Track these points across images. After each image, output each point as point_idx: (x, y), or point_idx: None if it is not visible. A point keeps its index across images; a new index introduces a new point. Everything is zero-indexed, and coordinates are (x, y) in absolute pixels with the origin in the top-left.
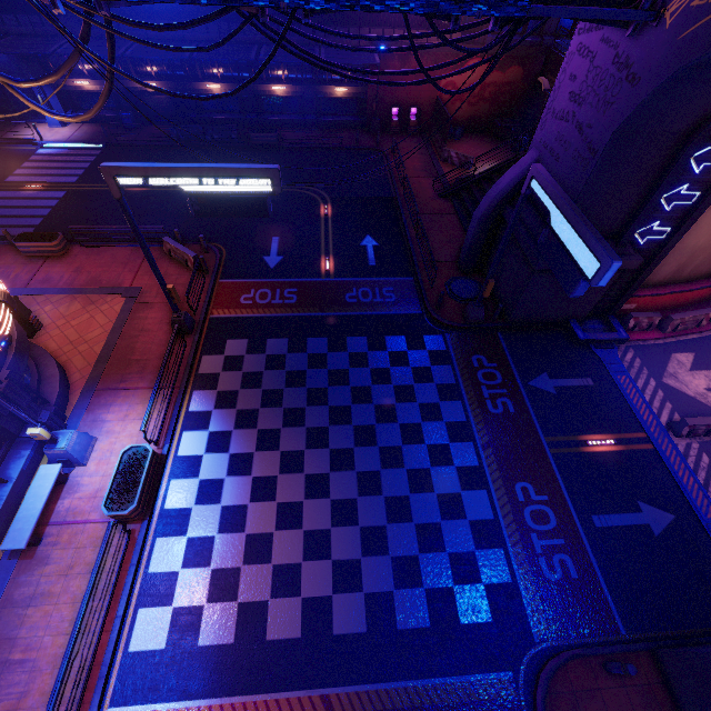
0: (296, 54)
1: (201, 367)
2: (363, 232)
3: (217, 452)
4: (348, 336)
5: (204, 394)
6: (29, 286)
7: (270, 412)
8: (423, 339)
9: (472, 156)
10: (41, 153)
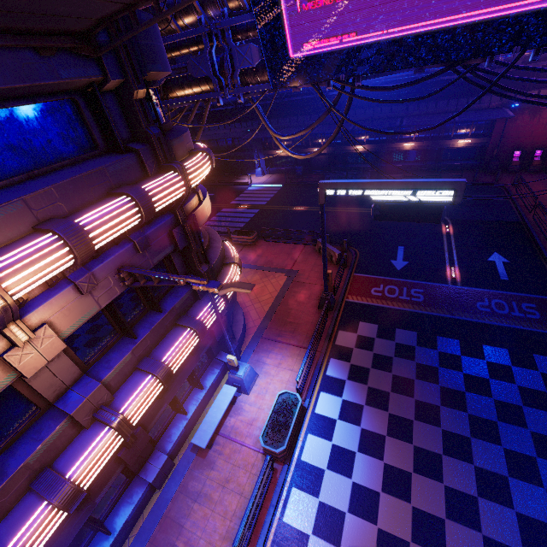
0: (497, 94)
1: (337, 339)
2: (489, 249)
3: (349, 422)
4: (483, 343)
5: (339, 364)
6: None
7: (401, 399)
8: None
9: None
10: (249, 190)
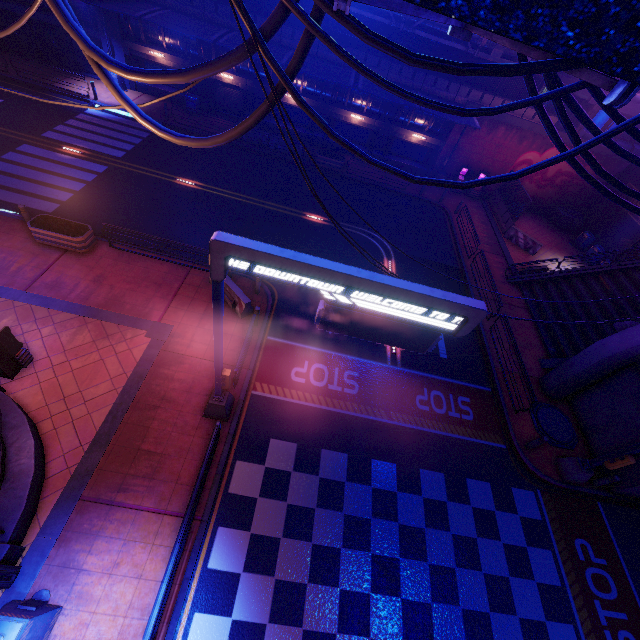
0: (563, 149)
1: (233, 481)
2: None
3: None
4: (421, 466)
5: (232, 537)
6: (31, 288)
7: (321, 595)
8: (513, 494)
9: (541, 243)
10: (91, 114)
